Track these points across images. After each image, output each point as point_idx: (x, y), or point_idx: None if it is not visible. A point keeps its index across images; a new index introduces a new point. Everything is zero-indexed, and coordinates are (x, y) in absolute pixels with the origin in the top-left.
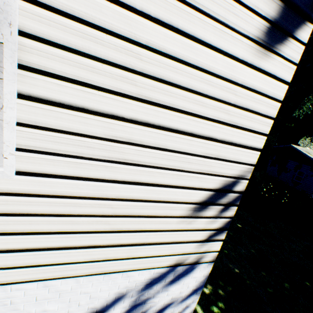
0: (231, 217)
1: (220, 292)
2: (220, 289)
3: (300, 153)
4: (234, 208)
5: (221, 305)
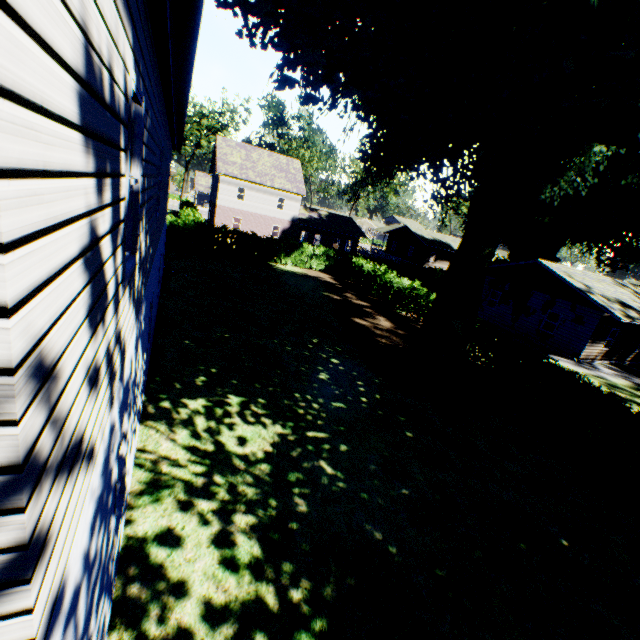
0: (20, 546)
1: (328, 593)
2: (330, 586)
3: (554, 276)
4: (11, 521)
5: (322, 626)
